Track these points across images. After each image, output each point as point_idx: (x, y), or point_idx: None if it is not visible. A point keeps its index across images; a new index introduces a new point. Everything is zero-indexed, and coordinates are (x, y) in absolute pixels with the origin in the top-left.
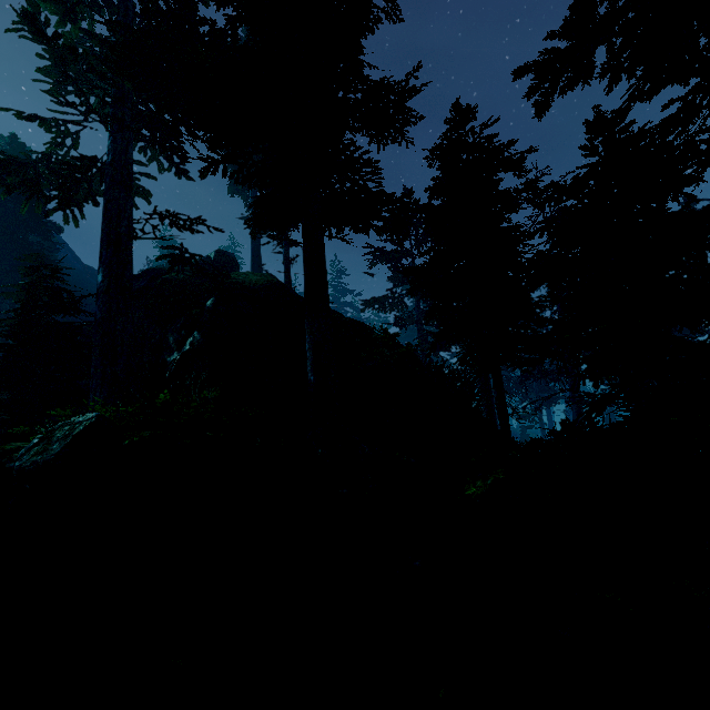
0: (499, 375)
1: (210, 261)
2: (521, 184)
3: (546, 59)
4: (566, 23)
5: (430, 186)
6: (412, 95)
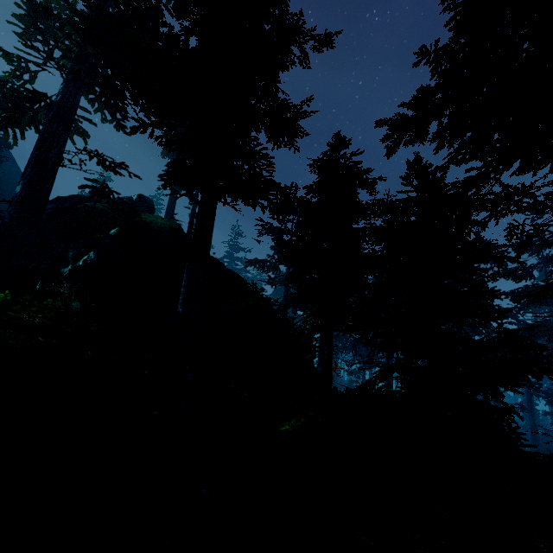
0: (332, 336)
1: (131, 201)
2: (371, 200)
3: (398, 119)
4: (413, 100)
5: (308, 185)
6: (303, 117)
